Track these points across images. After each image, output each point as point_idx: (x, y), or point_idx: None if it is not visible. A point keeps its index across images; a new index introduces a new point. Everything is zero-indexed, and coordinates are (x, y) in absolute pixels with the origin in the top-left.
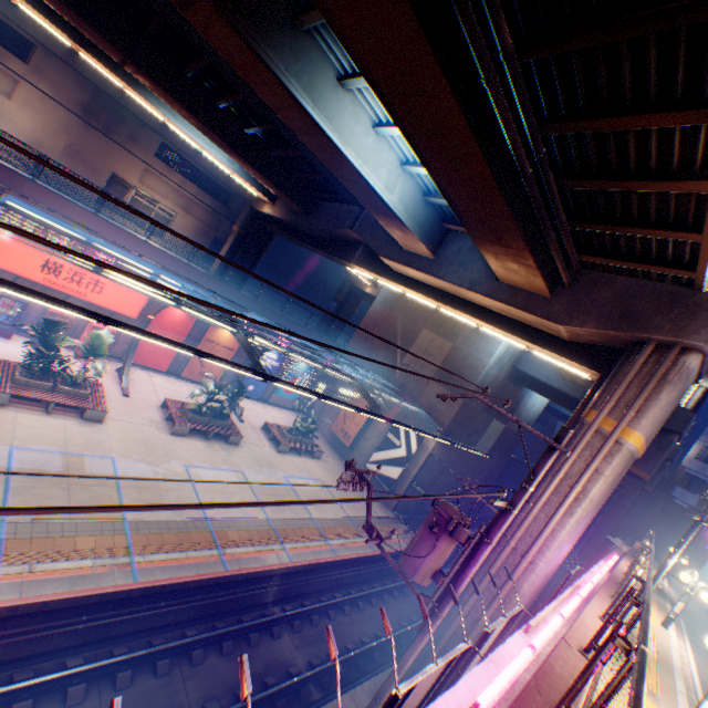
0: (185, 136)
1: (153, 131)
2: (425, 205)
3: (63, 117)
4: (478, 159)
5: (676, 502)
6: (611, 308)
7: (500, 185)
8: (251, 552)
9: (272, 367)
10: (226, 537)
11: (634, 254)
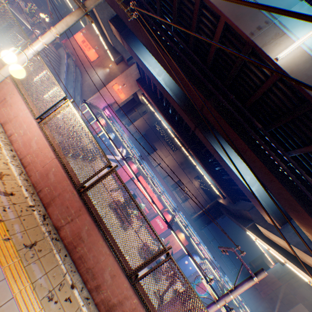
0: (199, 169)
1: (196, 171)
2: (273, 197)
3: (174, 163)
4: (257, 159)
5: None
6: None
7: (271, 170)
8: None
9: (194, 267)
10: None
11: None
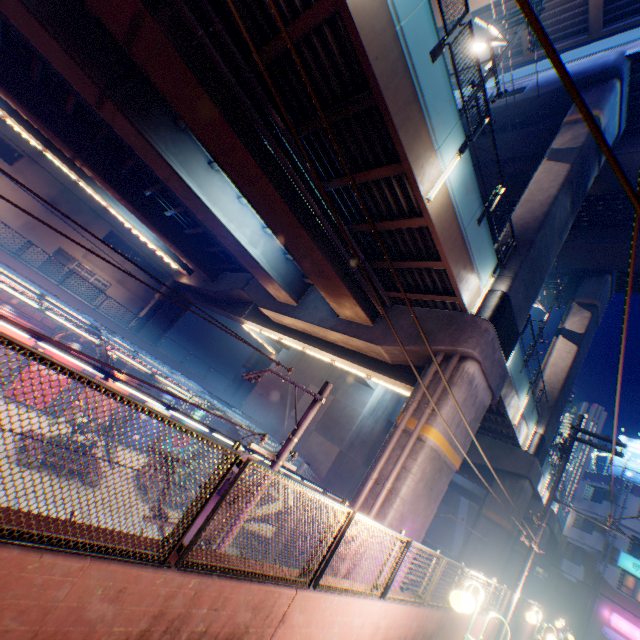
0: (122, 218)
1: (106, 221)
2: (286, 261)
3: (29, 203)
4: (279, 199)
5: (566, 577)
6: (412, 329)
7: (301, 220)
8: None
9: None
10: None
11: (421, 289)
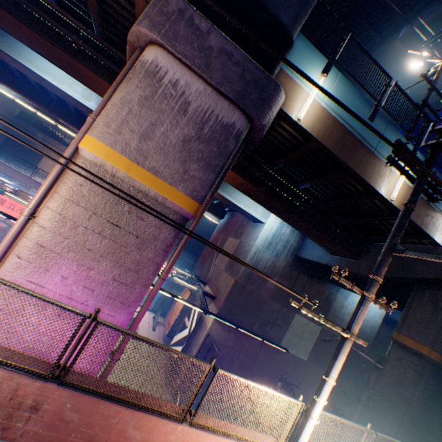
0: None
1: None
2: None
3: None
4: None
5: None
6: None
7: None
8: None
9: None
10: None
11: None
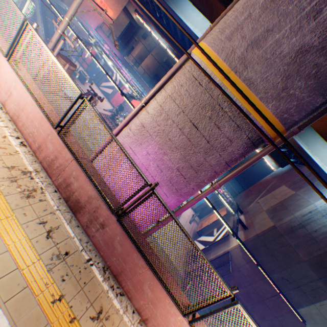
0: None
1: None
2: None
3: None
4: None
5: None
6: None
7: None
8: None
9: None
10: None
11: None
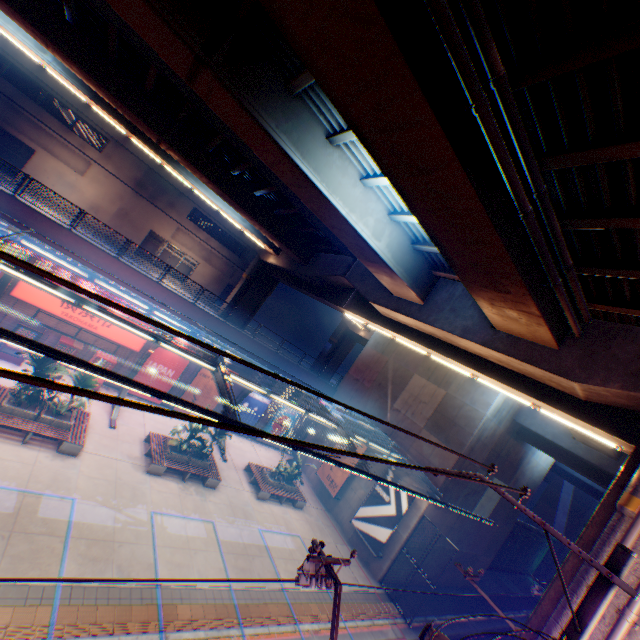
0: (207, 199)
1: (188, 199)
2: (413, 252)
3: (120, 189)
4: (468, 194)
5: None
6: (639, 364)
7: (495, 222)
8: (200, 639)
9: (263, 404)
10: (174, 614)
11: None
